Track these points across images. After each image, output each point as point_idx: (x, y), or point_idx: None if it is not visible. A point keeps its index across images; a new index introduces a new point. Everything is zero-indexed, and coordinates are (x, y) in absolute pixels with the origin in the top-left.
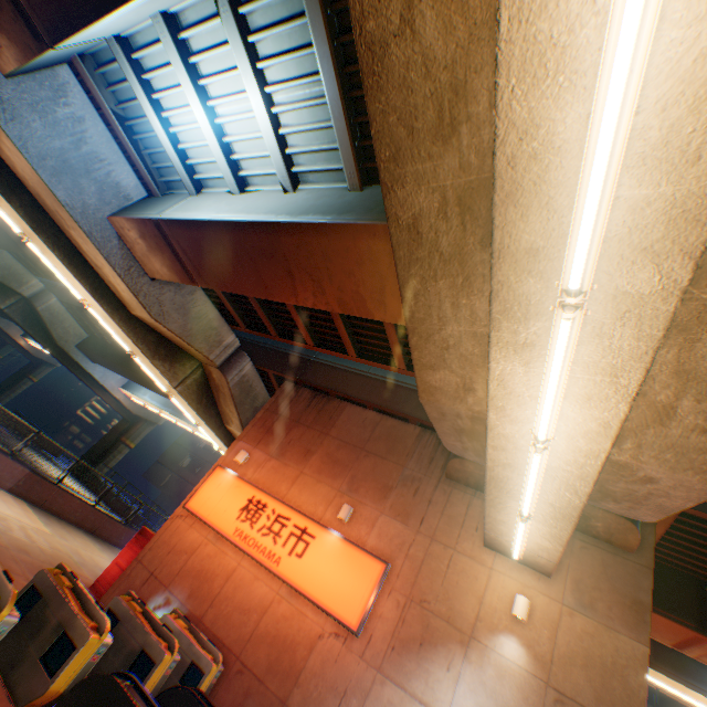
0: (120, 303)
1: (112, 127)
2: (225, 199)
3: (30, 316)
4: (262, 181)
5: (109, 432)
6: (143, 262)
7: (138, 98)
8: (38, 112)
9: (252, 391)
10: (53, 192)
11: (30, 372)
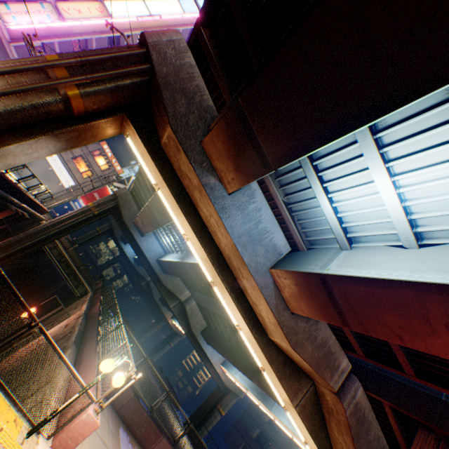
0: (262, 328)
1: (274, 209)
2: (398, 253)
3: (181, 311)
4: (446, 234)
5: (209, 396)
6: (286, 299)
7: (312, 188)
8: (239, 209)
9: (363, 419)
10: (241, 257)
11: (170, 339)
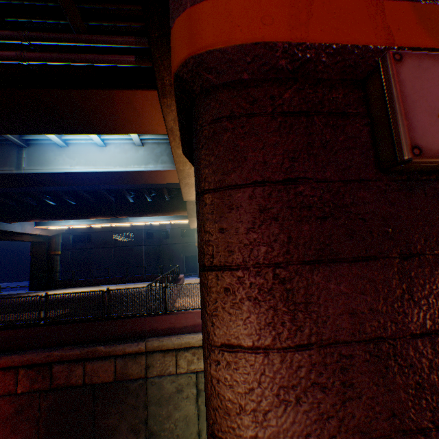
0: None
1: None
2: None
3: None
4: None
5: (35, 256)
6: None
7: None
8: None
9: None
10: None
11: None
